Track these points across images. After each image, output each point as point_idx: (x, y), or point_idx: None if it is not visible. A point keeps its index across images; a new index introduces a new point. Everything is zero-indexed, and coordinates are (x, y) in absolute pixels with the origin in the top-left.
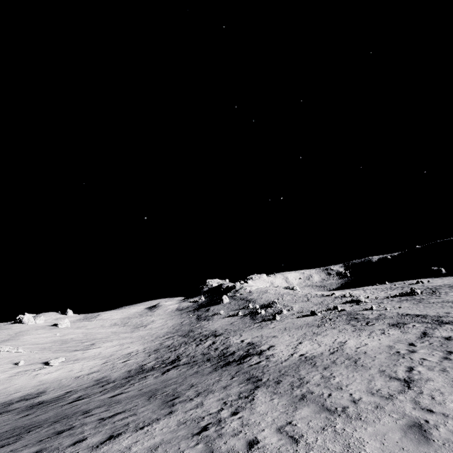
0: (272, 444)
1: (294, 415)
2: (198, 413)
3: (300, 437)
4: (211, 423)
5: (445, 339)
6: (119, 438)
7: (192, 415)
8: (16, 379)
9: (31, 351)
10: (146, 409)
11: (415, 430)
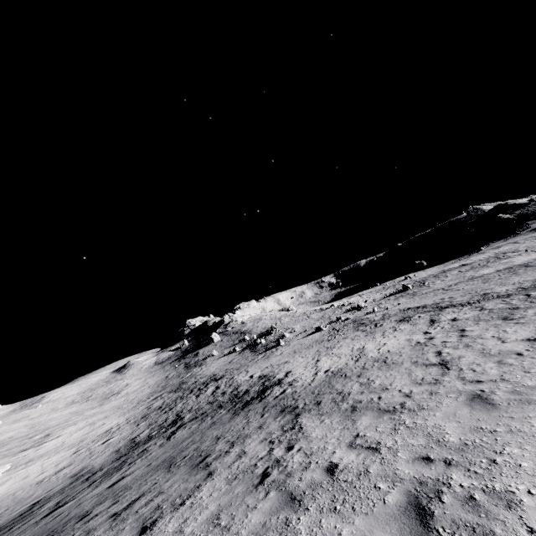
0: (353, 462)
1: (357, 428)
2: (246, 463)
3: (378, 445)
4: (269, 467)
5: (452, 321)
6: (158, 526)
7: (239, 467)
8: None
9: None
10: (173, 482)
11: (478, 401)
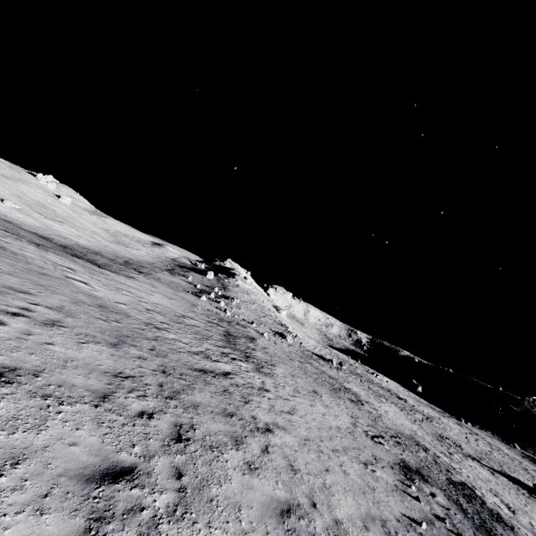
0: None
1: None
2: None
3: None
4: None
5: (179, 316)
6: None
7: None
8: None
9: (4, 189)
10: None
11: None
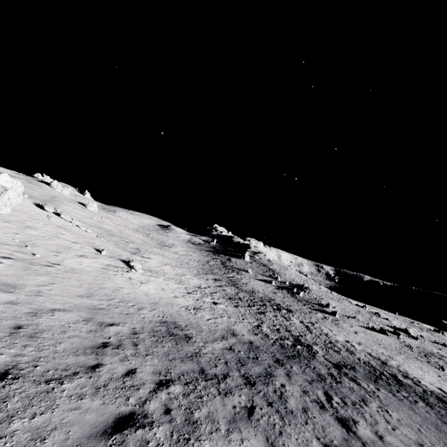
0: None
1: None
2: None
3: None
4: None
5: None
6: None
7: None
8: (112, 275)
9: (98, 236)
10: None
11: None
